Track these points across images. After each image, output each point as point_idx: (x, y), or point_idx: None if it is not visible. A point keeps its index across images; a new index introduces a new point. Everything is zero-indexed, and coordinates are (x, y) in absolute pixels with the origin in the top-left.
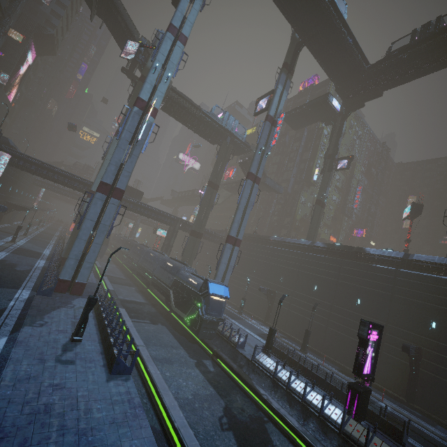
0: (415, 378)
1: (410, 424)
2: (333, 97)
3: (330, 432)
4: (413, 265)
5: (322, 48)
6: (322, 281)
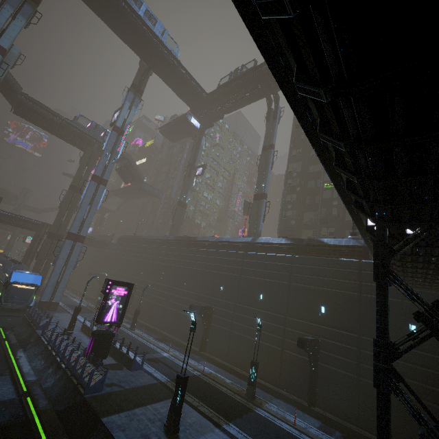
0: (207, 332)
1: (145, 355)
2: (192, 116)
3: (59, 370)
4: (218, 245)
5: (166, 76)
6: (167, 269)
